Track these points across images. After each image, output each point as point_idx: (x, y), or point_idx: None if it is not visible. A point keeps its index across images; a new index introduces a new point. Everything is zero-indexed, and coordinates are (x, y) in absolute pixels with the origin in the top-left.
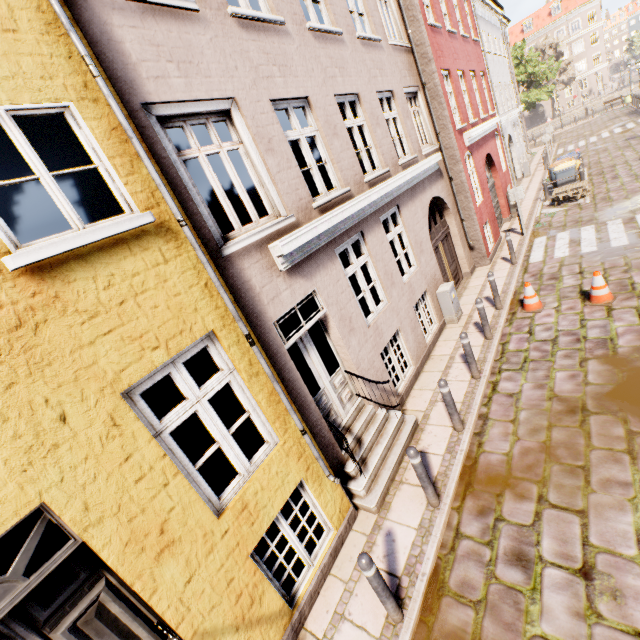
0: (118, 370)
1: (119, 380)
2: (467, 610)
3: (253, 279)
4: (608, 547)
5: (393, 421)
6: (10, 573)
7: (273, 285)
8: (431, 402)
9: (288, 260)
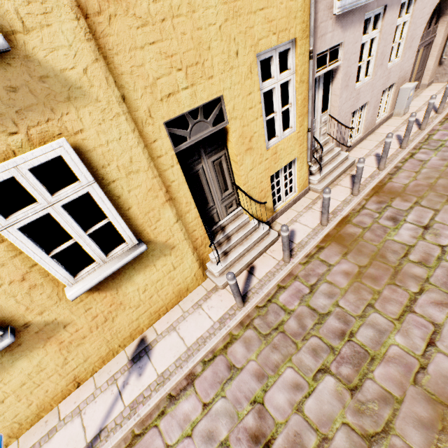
0: (259, 38)
1: (257, 45)
2: (359, 229)
3: (319, 13)
4: (443, 222)
5: (342, 156)
6: (209, 121)
7: (326, 25)
8: (366, 155)
9: (341, 7)
